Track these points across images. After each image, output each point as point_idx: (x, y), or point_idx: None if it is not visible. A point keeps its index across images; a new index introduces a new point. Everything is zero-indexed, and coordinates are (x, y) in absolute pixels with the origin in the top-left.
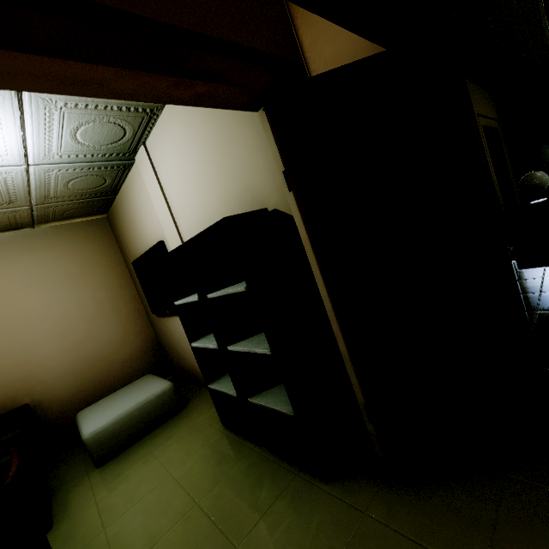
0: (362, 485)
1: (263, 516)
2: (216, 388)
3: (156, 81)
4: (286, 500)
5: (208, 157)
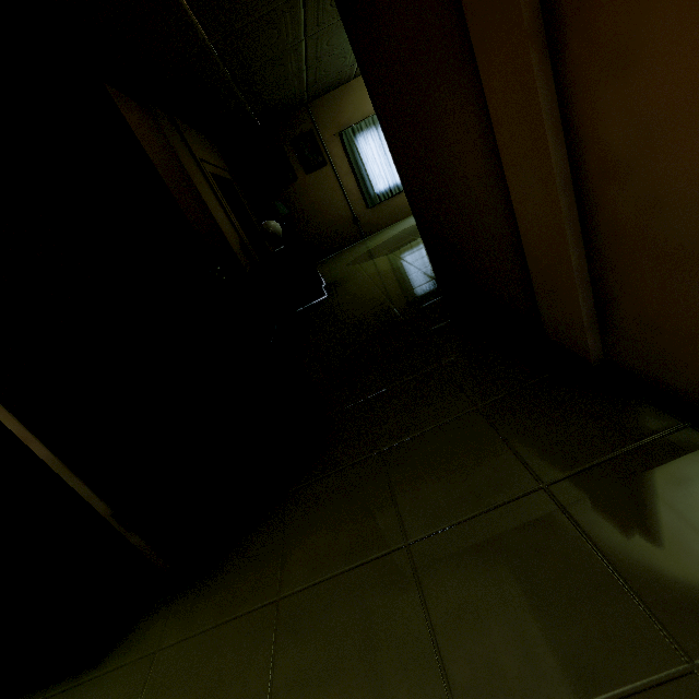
0: (151, 621)
1: None
2: None
3: None
4: None
5: None
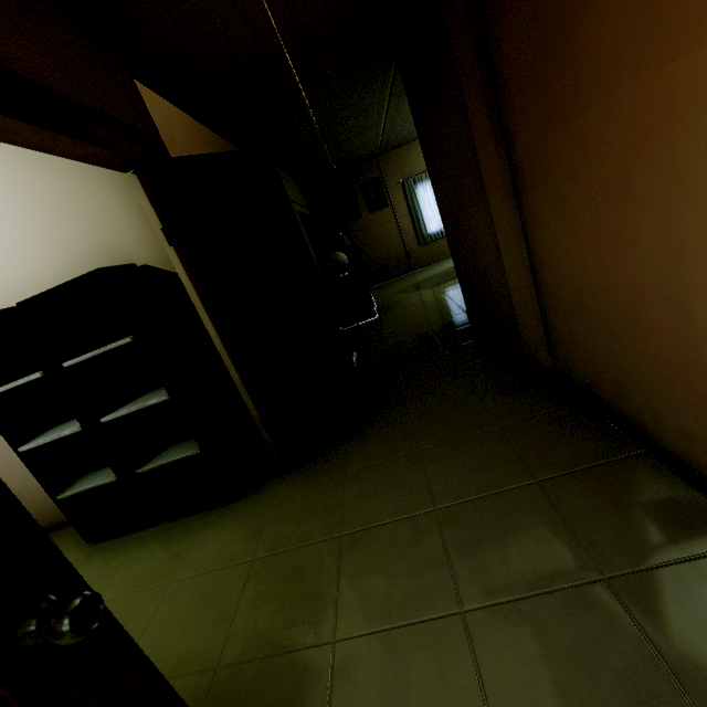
0: (269, 484)
1: (190, 551)
2: (75, 491)
3: (61, 140)
4: (208, 530)
5: (31, 204)
